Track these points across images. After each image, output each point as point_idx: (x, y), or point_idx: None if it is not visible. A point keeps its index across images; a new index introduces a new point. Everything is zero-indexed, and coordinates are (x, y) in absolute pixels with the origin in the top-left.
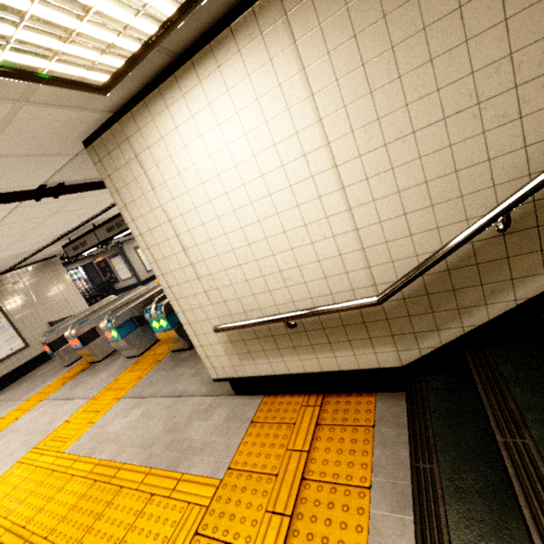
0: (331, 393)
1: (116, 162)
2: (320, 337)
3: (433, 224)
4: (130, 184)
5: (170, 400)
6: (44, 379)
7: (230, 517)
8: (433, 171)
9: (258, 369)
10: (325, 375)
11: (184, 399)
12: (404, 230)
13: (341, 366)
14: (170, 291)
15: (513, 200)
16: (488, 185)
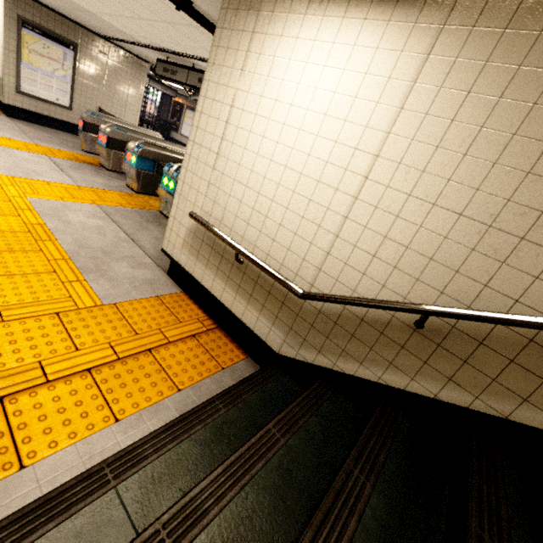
0: (223, 330)
1: (236, 23)
2: (249, 287)
3: (383, 280)
4: (230, 51)
5: (124, 236)
6: (61, 144)
7: (86, 326)
8: (419, 245)
9: (195, 270)
10: (229, 313)
11: (133, 244)
12: (363, 266)
13: (243, 318)
14: (188, 159)
15: (438, 310)
16: (439, 288)
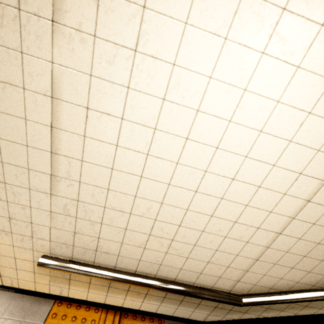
0: (127, 313)
1: None
2: (160, 292)
3: (310, 269)
4: None
5: None
6: None
7: None
8: None
9: (70, 292)
10: (139, 312)
11: None
12: (293, 263)
13: (159, 311)
14: None
15: None
16: None
